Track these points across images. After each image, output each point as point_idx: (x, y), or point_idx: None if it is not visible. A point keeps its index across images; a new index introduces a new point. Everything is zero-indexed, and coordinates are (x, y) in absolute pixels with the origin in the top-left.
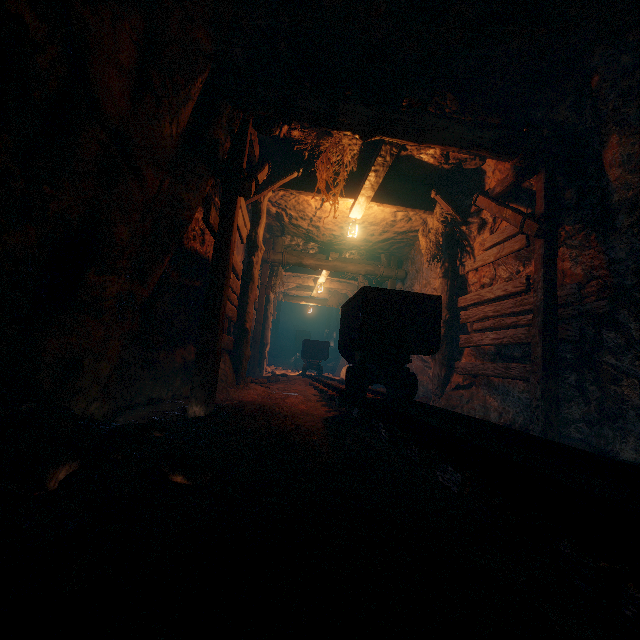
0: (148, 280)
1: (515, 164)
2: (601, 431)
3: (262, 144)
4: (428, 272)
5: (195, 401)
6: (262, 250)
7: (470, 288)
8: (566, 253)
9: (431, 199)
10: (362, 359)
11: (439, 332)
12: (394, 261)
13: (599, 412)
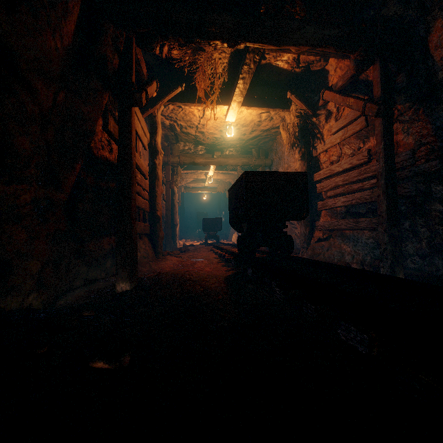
0: (63, 185)
1: (356, 57)
2: (432, 261)
3: (149, 66)
4: (288, 158)
5: (121, 279)
6: (162, 154)
7: (322, 166)
8: (399, 127)
9: (287, 99)
10: (249, 229)
11: (307, 201)
12: (262, 153)
13: (430, 247)
